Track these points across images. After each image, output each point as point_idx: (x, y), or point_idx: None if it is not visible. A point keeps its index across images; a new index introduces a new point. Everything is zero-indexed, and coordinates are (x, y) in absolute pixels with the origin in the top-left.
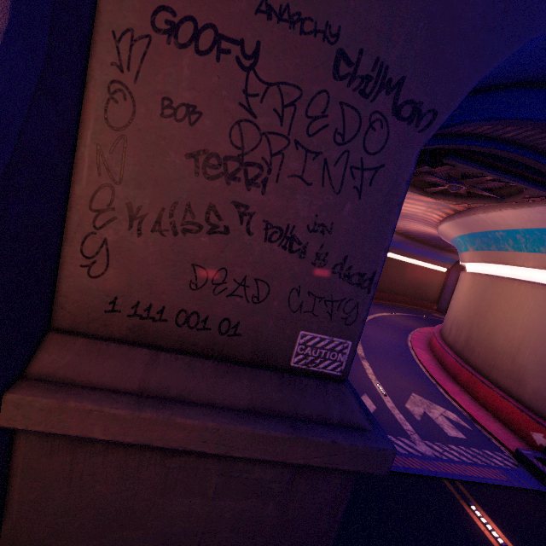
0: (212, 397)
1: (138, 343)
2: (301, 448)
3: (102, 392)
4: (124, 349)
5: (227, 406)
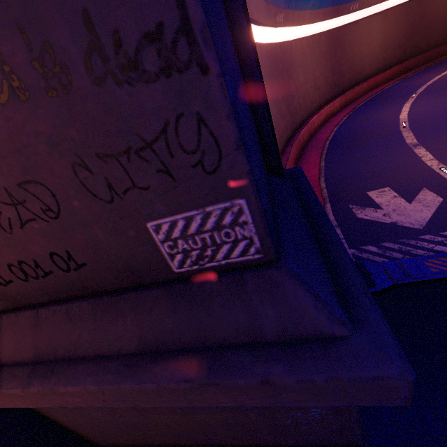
0: (98, 346)
1: (22, 307)
2: (218, 394)
3: (7, 368)
4: (13, 318)
5: (115, 353)
